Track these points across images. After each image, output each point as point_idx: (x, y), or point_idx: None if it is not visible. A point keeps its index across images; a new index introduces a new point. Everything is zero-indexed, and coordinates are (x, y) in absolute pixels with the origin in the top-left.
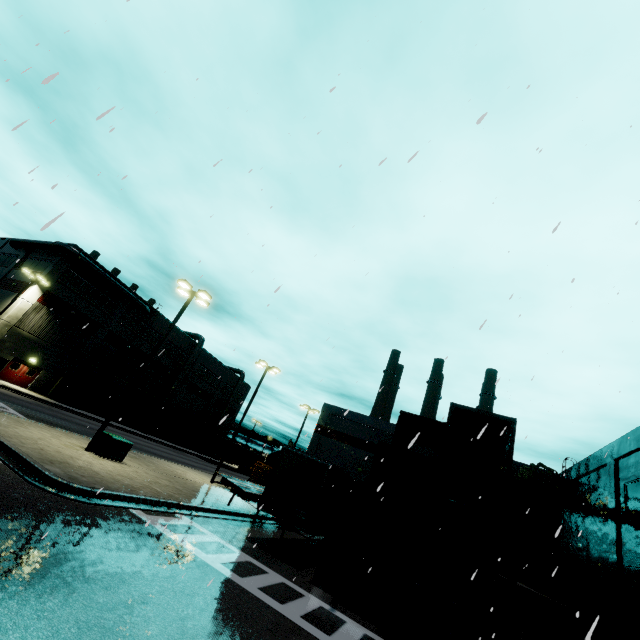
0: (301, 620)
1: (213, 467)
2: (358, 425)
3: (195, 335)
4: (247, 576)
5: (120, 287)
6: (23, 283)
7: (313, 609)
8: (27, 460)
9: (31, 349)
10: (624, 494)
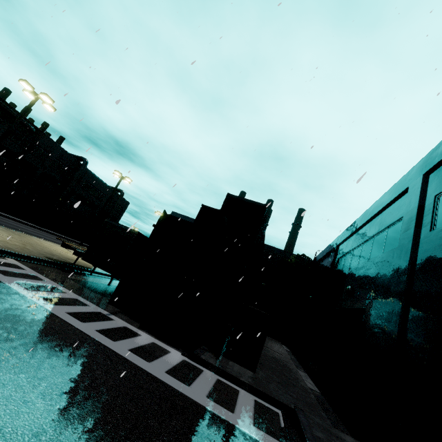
0: (63, 313)
1: None
2: None
3: (80, 157)
4: (37, 290)
5: (2, 104)
6: None
7: (87, 311)
8: None
9: None
10: (336, 264)
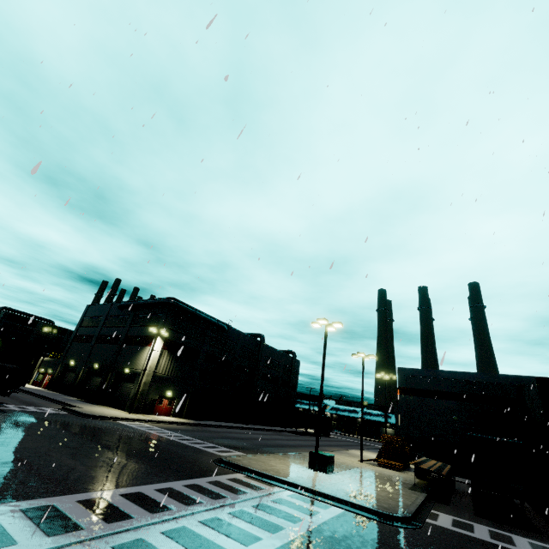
0: None
1: (310, 439)
2: (436, 380)
3: (256, 334)
4: None
5: (206, 318)
6: (145, 337)
7: None
8: (354, 503)
9: (166, 385)
10: None
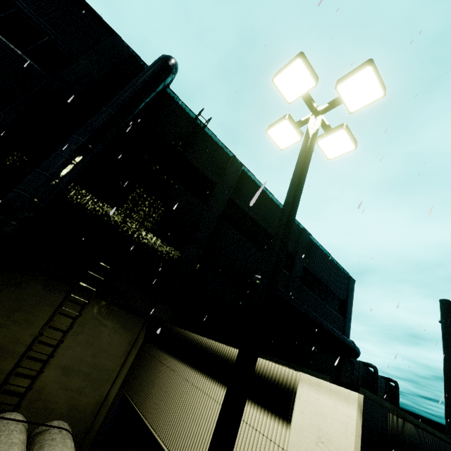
0: None
1: None
2: None
3: (368, 364)
4: None
5: None
6: None
7: None
8: None
9: None
10: None
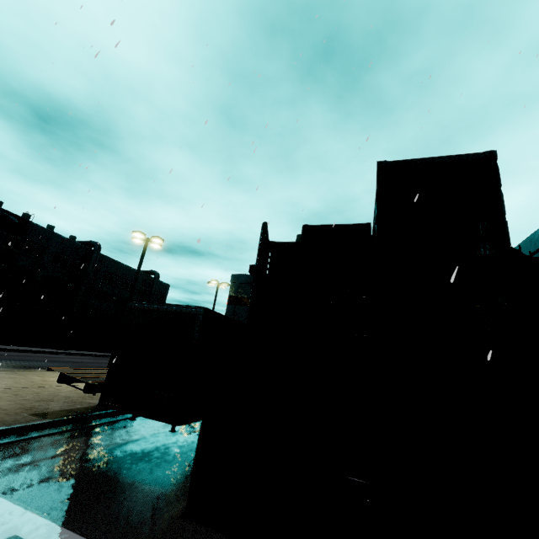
0: None
1: None
2: None
3: (89, 243)
4: None
5: None
6: None
7: None
8: None
9: None
10: None
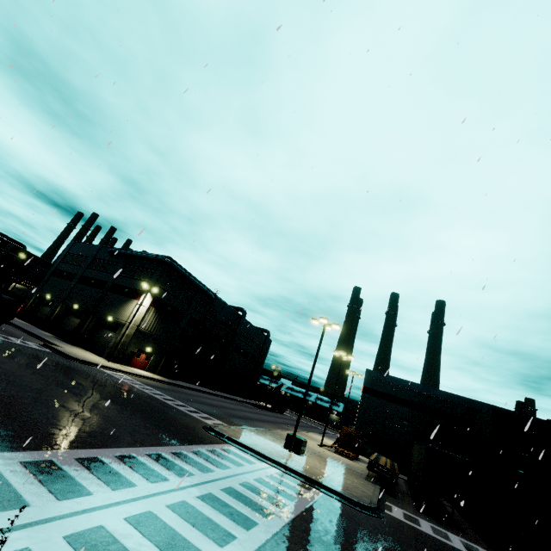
0: None
1: (270, 415)
2: (398, 387)
3: (238, 308)
4: None
5: (198, 284)
6: (134, 290)
7: None
8: (332, 488)
9: (147, 341)
10: None
